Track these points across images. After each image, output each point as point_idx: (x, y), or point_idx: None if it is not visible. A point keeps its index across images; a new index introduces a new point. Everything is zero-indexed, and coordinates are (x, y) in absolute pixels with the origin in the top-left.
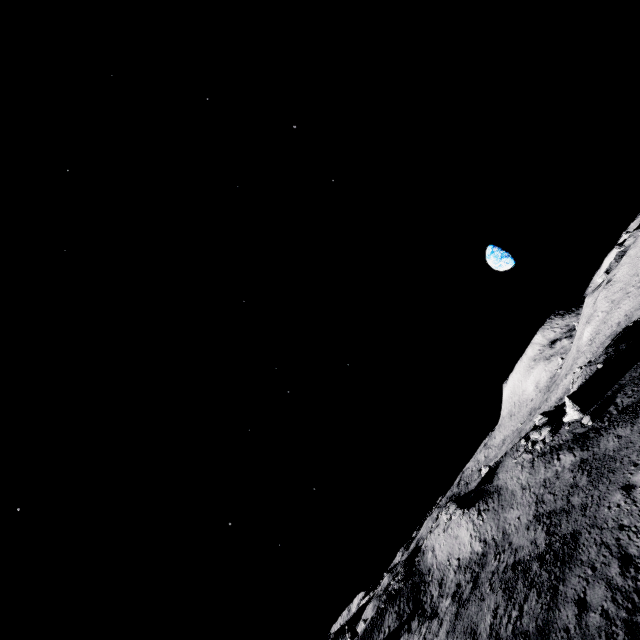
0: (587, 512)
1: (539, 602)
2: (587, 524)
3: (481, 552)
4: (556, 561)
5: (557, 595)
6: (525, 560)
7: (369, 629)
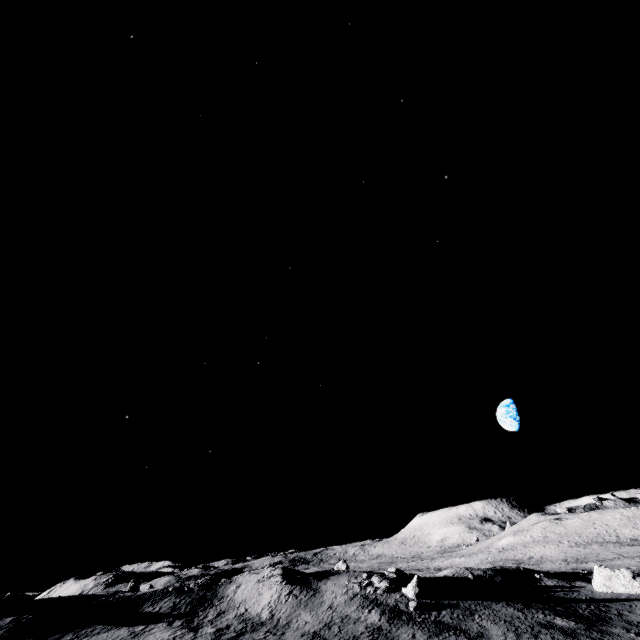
0: None
1: None
2: None
3: (263, 620)
4: None
5: None
6: None
7: (147, 596)
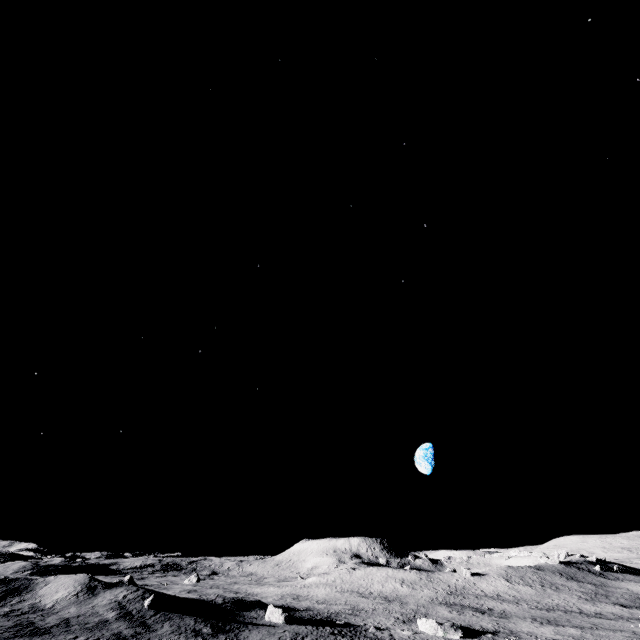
0: (64, 632)
1: (9, 635)
2: (56, 634)
3: (45, 608)
4: (33, 632)
5: (13, 638)
6: (35, 624)
7: None
